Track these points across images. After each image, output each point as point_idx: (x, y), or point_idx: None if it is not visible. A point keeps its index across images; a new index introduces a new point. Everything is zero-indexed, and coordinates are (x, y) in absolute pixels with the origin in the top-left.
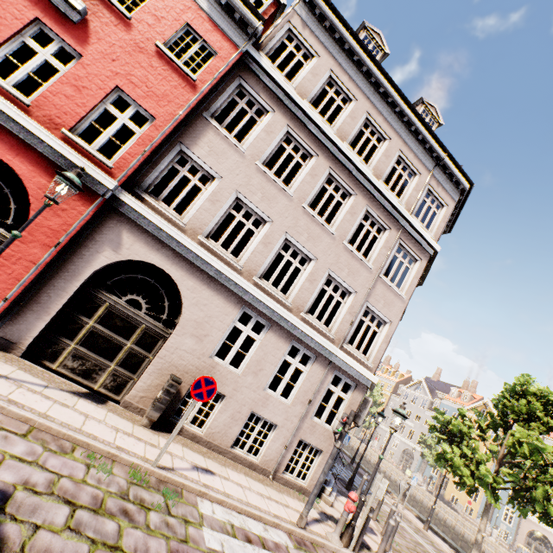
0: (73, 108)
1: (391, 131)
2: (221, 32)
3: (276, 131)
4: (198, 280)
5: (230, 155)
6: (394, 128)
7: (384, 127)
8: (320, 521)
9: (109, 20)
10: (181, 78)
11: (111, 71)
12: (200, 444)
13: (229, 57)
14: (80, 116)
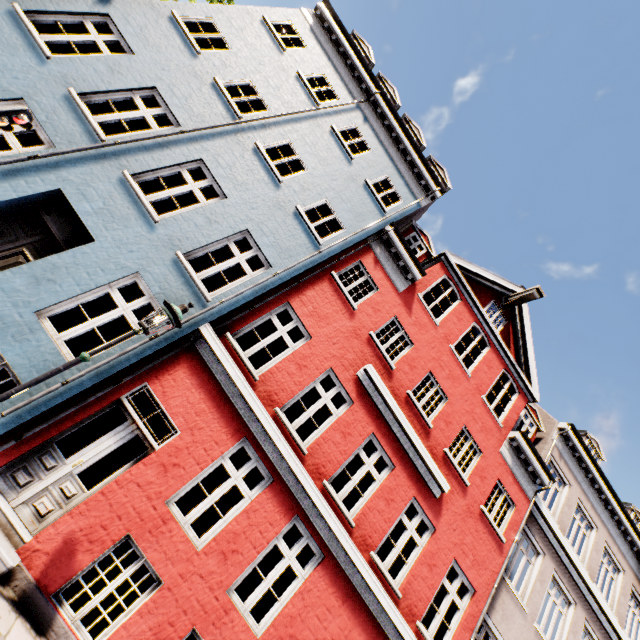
0: (425, 591)
1: (624, 561)
2: (518, 482)
3: (547, 578)
4: None
5: (516, 617)
6: (626, 557)
7: (619, 557)
8: None
9: (454, 487)
10: (493, 538)
11: (452, 541)
12: None
13: (522, 508)
14: (429, 600)
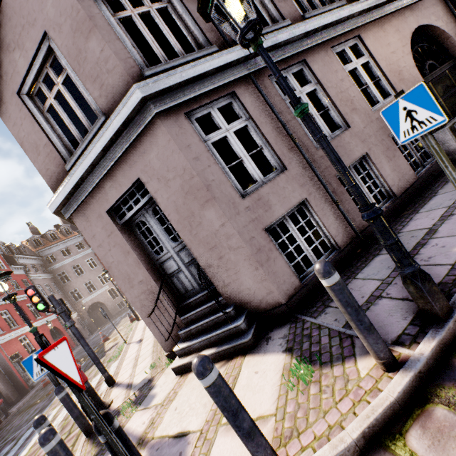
0: None
1: None
2: None
3: None
4: None
5: None
6: None
7: None
8: (130, 388)
9: None
10: None
11: None
12: None
13: None
14: None
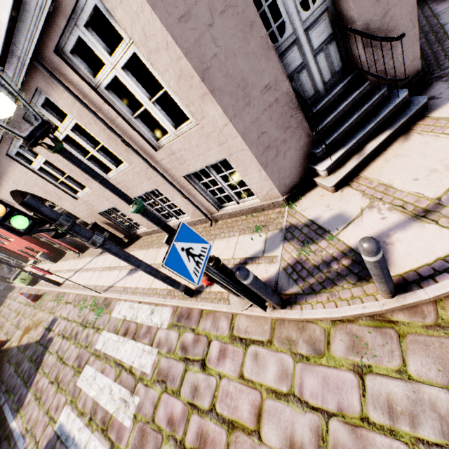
0: None
1: None
2: None
3: None
4: (4, 177)
5: None
6: None
7: None
8: (253, 260)
9: None
10: None
11: None
12: (153, 234)
13: None
14: None
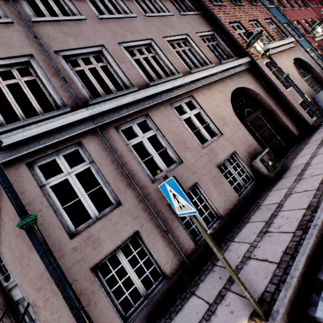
0: None
1: None
2: None
3: None
4: None
5: None
6: None
7: None
8: None
9: None
10: None
11: None
12: None
13: None
14: None
